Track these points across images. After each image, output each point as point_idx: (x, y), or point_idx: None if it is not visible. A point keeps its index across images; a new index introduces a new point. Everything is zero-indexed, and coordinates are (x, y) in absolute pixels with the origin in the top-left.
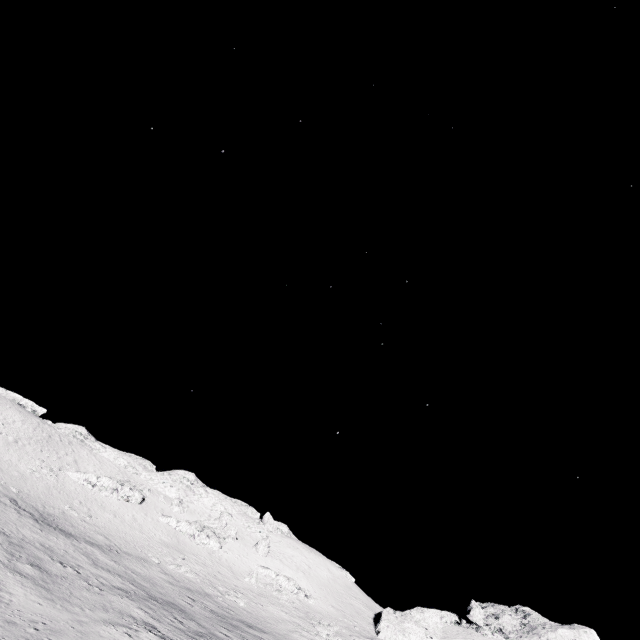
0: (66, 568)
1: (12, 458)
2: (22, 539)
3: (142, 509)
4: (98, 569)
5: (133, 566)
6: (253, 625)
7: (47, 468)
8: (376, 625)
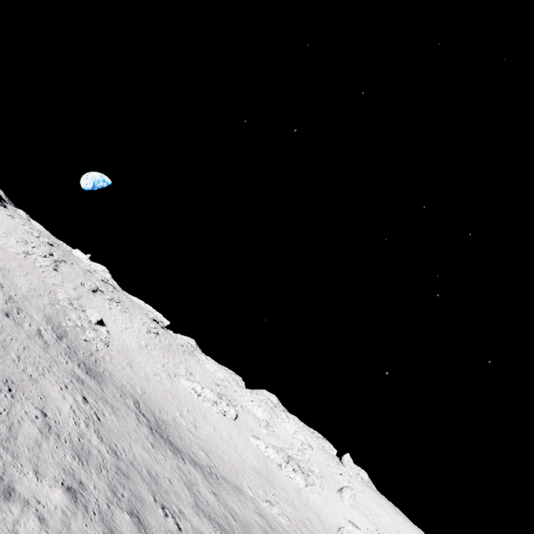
0: (167, 519)
1: (142, 360)
2: (131, 462)
3: (236, 426)
4: (199, 516)
5: (231, 501)
6: None
7: (166, 373)
8: None
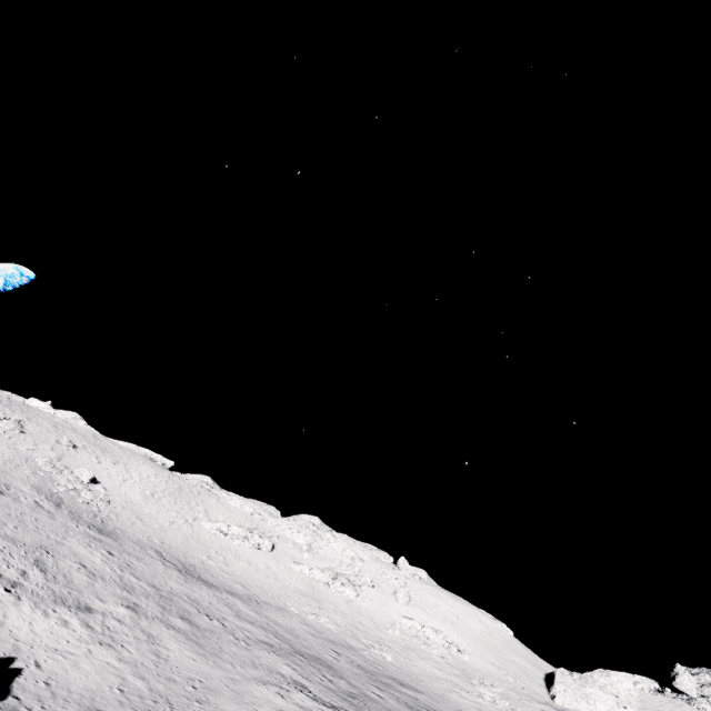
0: (212, 621)
1: (152, 511)
2: (170, 592)
3: (274, 557)
4: (242, 621)
5: (274, 617)
6: (405, 683)
7: (182, 519)
8: (549, 688)
